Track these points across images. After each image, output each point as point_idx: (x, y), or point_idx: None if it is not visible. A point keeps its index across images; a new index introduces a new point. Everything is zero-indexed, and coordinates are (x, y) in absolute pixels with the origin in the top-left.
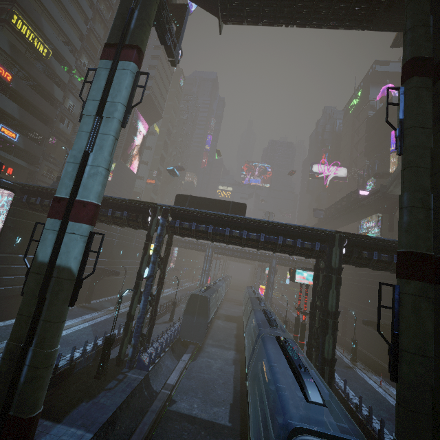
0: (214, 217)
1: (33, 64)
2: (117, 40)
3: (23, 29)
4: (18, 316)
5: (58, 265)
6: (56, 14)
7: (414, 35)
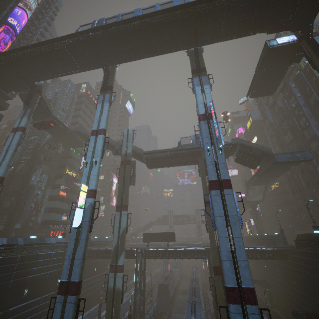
0: (161, 247)
1: (72, 183)
2: (120, 204)
3: (69, 173)
4: (107, 310)
5: (116, 289)
6: (79, 158)
7: (204, 193)
